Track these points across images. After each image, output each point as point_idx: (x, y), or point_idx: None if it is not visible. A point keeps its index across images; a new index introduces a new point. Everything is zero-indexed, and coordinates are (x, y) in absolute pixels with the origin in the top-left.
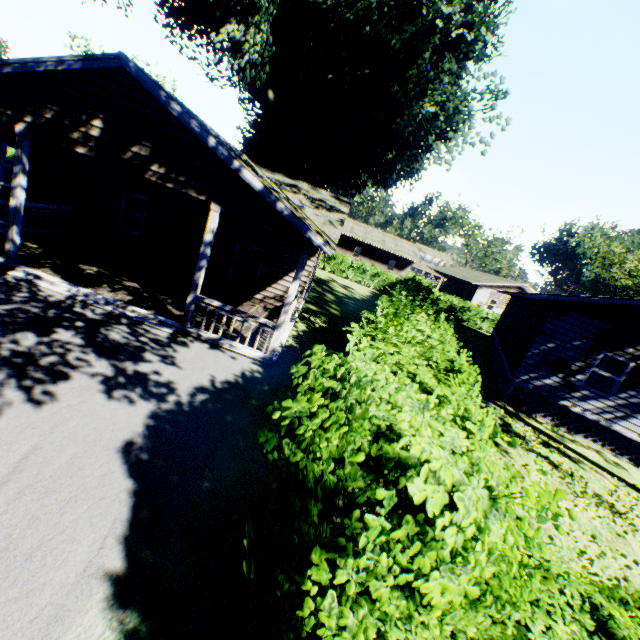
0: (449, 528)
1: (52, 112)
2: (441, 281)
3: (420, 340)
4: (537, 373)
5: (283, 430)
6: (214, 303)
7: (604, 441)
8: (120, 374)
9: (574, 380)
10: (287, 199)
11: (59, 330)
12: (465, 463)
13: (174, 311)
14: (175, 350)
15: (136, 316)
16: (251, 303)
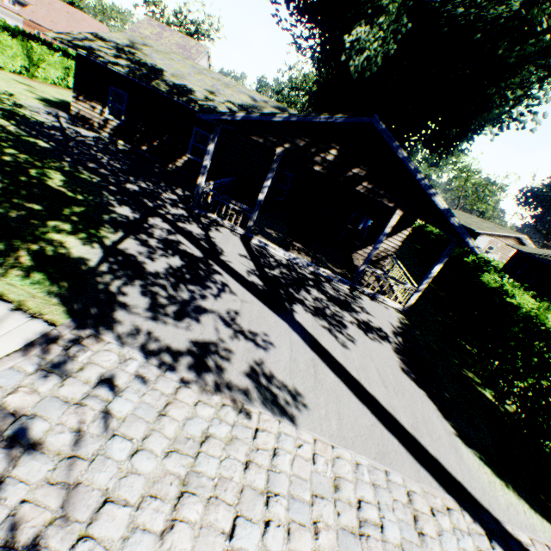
0: None
1: (303, 142)
2: None
3: None
4: None
5: None
6: (377, 271)
7: None
8: (358, 322)
9: None
10: None
11: (309, 288)
12: None
13: (334, 269)
14: (360, 302)
15: (326, 275)
16: (355, 257)
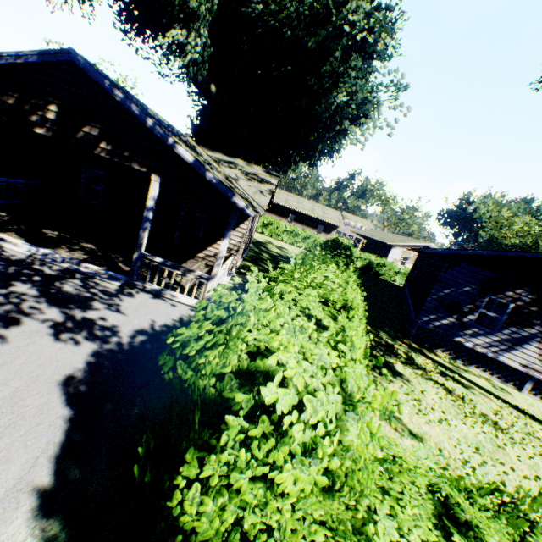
0: (297, 425)
1: (13, 99)
2: (362, 242)
3: (324, 284)
4: (436, 315)
5: (178, 353)
6: (157, 259)
7: (492, 370)
8: (69, 320)
9: (466, 320)
10: (223, 172)
11: (17, 283)
12: (329, 375)
13: (124, 267)
14: (121, 299)
15: (89, 271)
16: (194, 261)
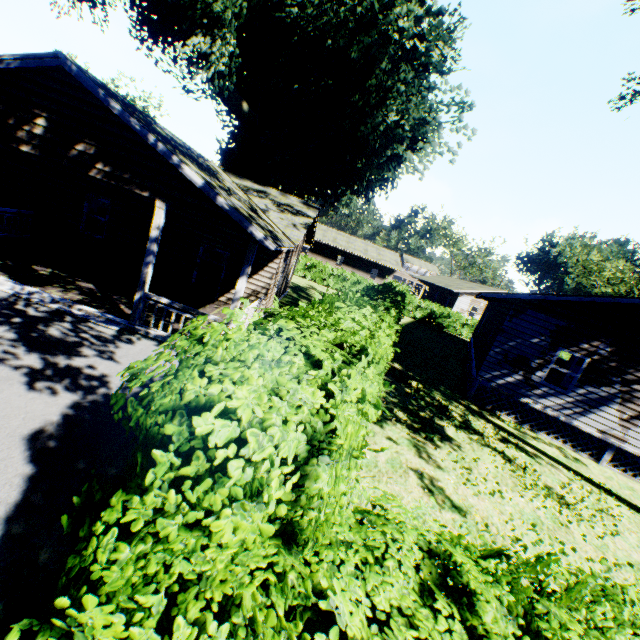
0: (236, 461)
1: None
2: (425, 290)
3: (349, 327)
4: (499, 371)
5: (131, 389)
6: (162, 300)
7: (566, 437)
8: (49, 367)
9: (534, 377)
10: (249, 202)
11: None
12: (303, 415)
13: (126, 310)
14: (118, 346)
15: (82, 314)
16: (215, 305)
